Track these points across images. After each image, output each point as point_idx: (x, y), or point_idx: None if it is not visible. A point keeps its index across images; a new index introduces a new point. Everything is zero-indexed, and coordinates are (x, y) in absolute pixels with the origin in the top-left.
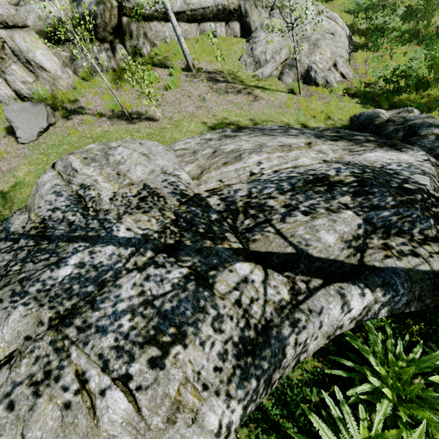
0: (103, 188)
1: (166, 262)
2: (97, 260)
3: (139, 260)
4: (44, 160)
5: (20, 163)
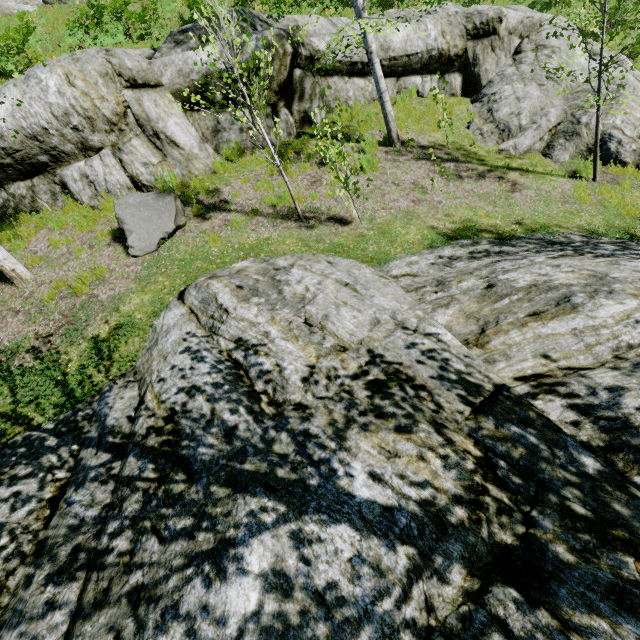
0: (285, 352)
1: (536, 630)
2: (321, 573)
3: (436, 594)
4: (166, 286)
5: (128, 289)
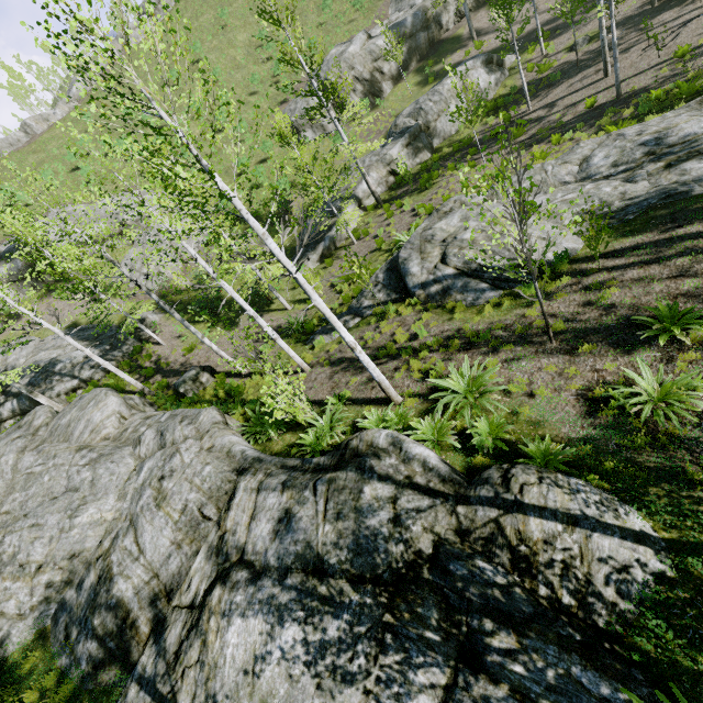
0: None
1: None
2: None
3: None
4: None
5: None
